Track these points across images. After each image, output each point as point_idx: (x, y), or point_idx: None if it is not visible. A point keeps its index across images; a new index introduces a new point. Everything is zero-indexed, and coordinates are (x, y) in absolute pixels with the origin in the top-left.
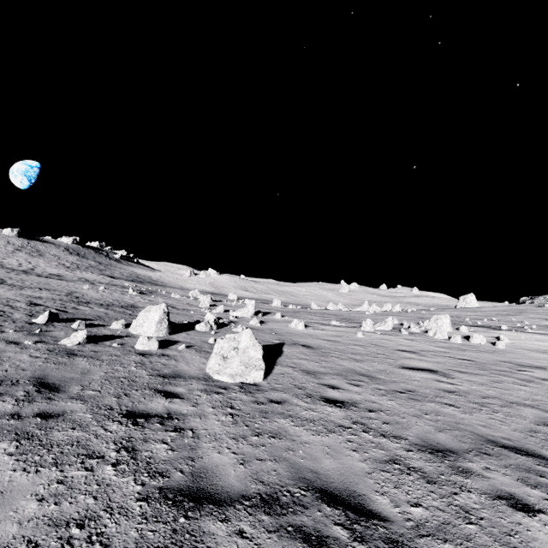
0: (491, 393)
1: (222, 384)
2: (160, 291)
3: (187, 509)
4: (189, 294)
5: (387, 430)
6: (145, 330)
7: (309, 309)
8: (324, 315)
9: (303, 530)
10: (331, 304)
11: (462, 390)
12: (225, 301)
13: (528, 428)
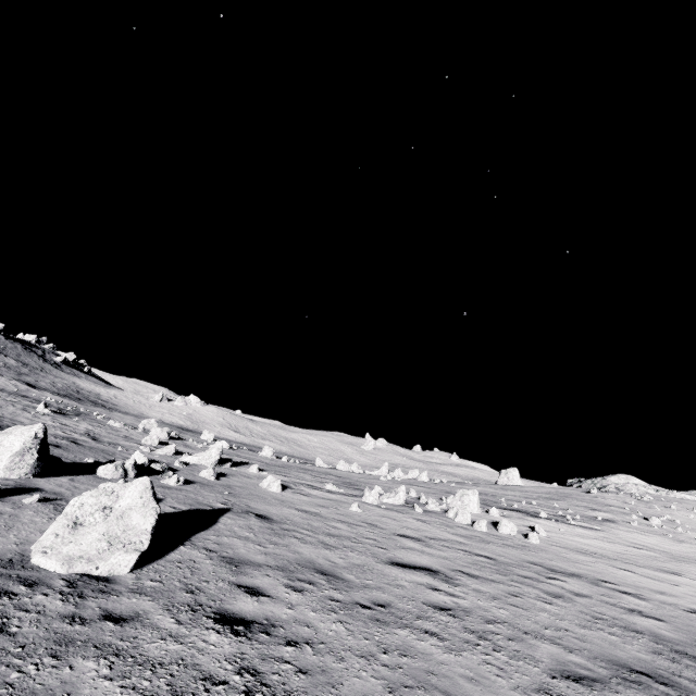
0: (501, 614)
1: (37, 574)
2: (96, 414)
3: None
4: (140, 425)
5: (295, 688)
6: None
7: (310, 465)
8: (324, 475)
9: None
10: (343, 462)
11: (463, 606)
12: (191, 441)
13: (537, 684)
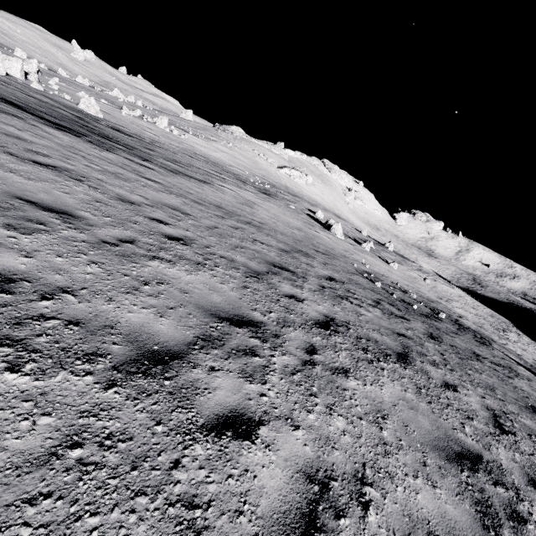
0: (168, 142)
1: (93, 115)
2: None
3: (117, 131)
4: None
5: (142, 137)
6: (15, 73)
7: (63, 76)
8: (89, 91)
9: (134, 138)
10: (81, 77)
11: (161, 140)
12: None
13: (172, 147)
